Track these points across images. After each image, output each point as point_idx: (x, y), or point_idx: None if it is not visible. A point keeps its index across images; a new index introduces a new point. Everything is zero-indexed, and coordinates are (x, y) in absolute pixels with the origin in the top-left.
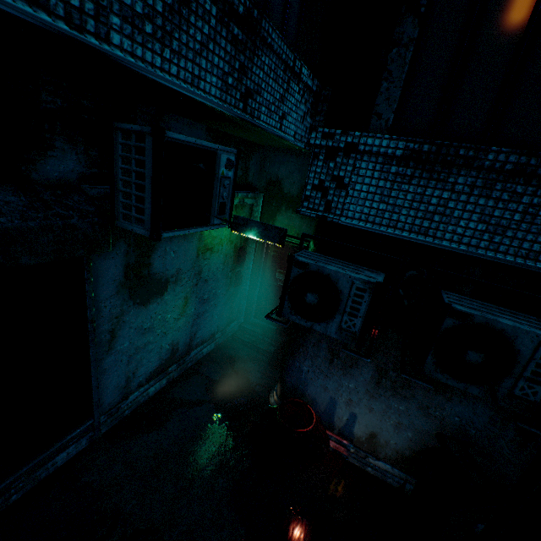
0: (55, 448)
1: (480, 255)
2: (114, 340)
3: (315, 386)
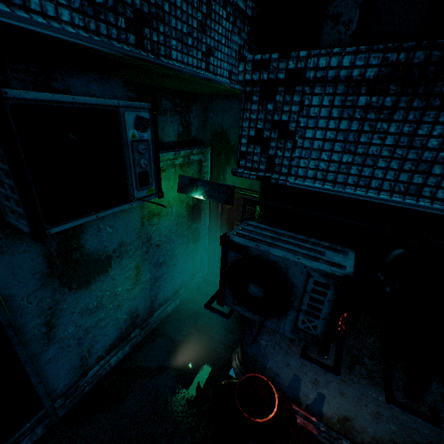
0: None
1: None
2: (53, 330)
3: (276, 361)
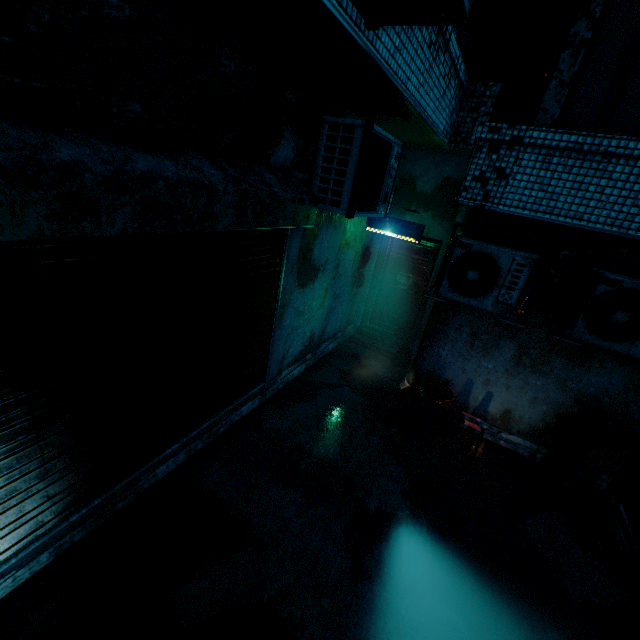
0: (244, 398)
1: (630, 236)
2: (283, 315)
3: (453, 369)
